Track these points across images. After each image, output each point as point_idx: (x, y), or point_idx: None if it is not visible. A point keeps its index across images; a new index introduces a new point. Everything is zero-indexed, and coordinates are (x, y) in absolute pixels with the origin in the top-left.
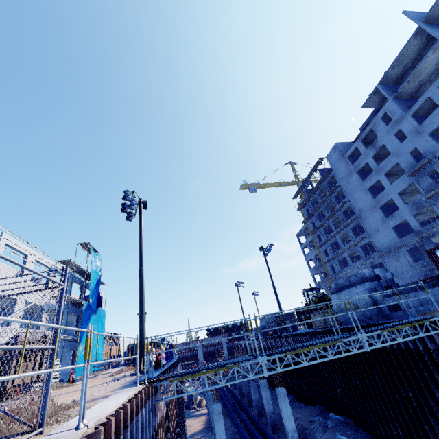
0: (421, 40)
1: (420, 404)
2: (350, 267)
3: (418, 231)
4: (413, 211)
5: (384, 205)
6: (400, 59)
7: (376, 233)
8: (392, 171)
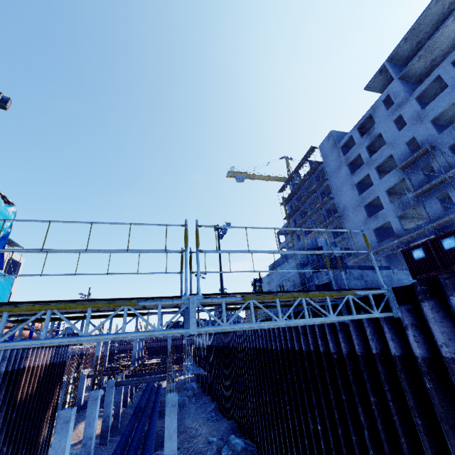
0: (443, 8)
1: (331, 446)
2: None
3: (400, 235)
4: (398, 212)
5: (369, 205)
6: (415, 30)
7: (356, 235)
8: (385, 166)
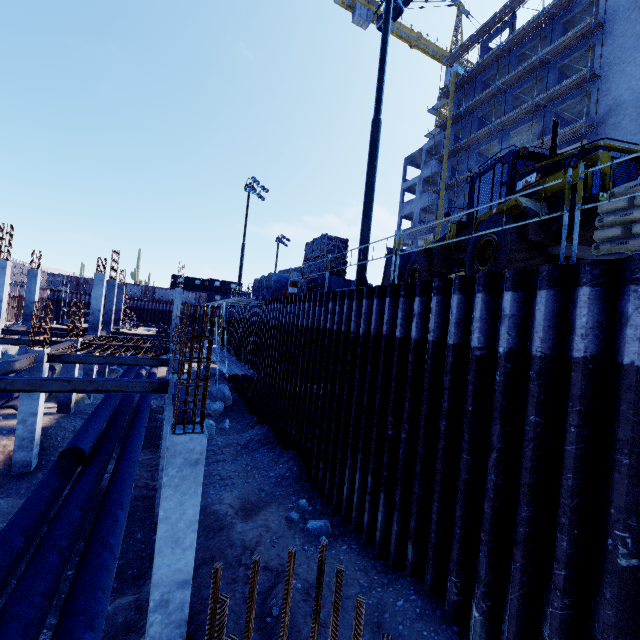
0: None
1: None
2: None
3: None
4: None
5: None
6: None
7: None
8: None
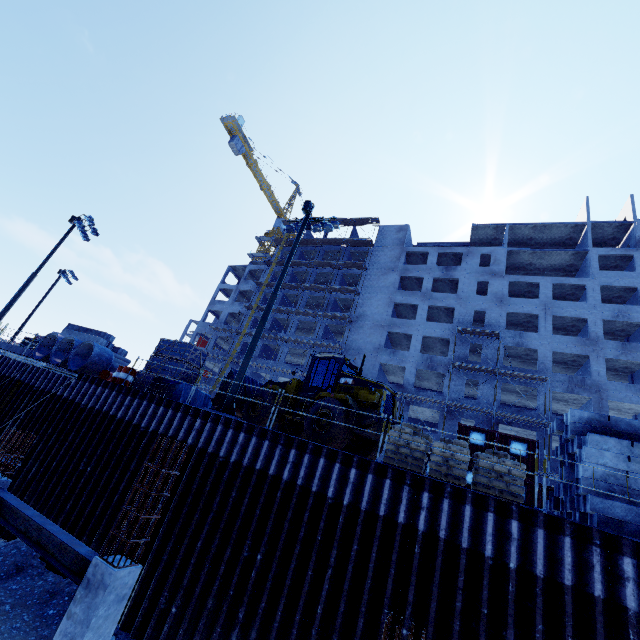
0: (566, 235)
1: None
2: (274, 364)
3: (407, 388)
4: (421, 365)
5: (388, 333)
6: (544, 228)
7: (355, 354)
8: (431, 310)
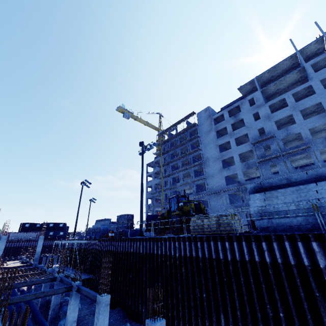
0: (290, 64)
1: None
2: None
3: (242, 183)
4: (244, 169)
5: (223, 160)
6: (275, 68)
7: (212, 178)
8: (238, 139)
